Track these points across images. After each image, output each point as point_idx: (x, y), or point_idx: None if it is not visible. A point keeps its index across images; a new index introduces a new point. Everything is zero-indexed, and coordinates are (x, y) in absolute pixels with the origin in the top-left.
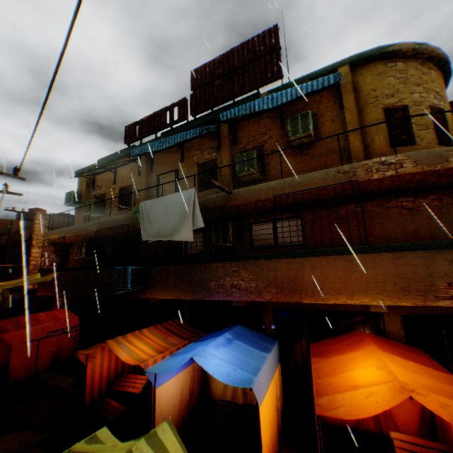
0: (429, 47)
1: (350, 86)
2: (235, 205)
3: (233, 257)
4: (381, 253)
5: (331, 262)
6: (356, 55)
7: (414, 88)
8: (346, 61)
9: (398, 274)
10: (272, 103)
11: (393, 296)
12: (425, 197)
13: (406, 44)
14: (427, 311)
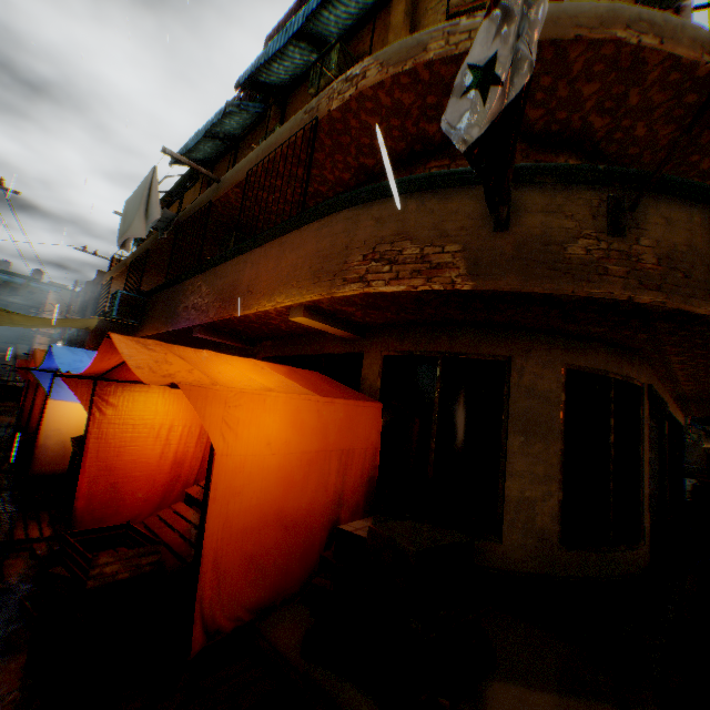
0: None
1: None
2: (222, 199)
3: (200, 268)
4: (310, 224)
5: (268, 251)
6: None
7: None
8: None
9: (318, 251)
10: (284, 39)
11: (304, 287)
12: None
13: None
14: (419, 348)
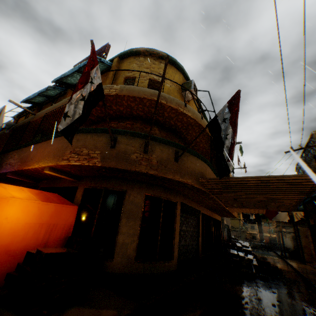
0: (157, 51)
1: (114, 67)
2: (35, 121)
3: (18, 147)
4: (58, 138)
5: (43, 145)
6: (121, 53)
7: (145, 69)
8: (117, 55)
9: (58, 148)
10: (71, 71)
11: (50, 160)
12: (124, 122)
13: (143, 48)
14: (97, 185)
